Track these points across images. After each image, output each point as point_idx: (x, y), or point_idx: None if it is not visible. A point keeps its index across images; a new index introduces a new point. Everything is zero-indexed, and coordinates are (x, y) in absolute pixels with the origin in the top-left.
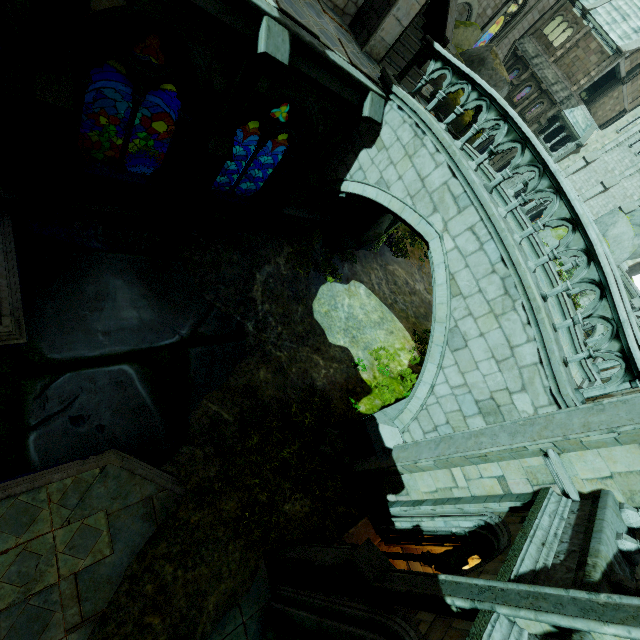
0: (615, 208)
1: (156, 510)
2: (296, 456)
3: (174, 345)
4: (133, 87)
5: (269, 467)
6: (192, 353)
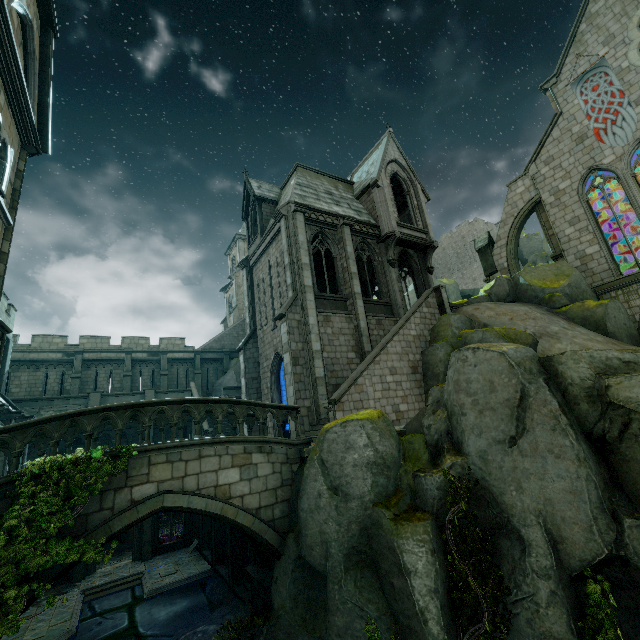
0: None
1: None
2: None
3: (138, 632)
4: None
5: None
6: None
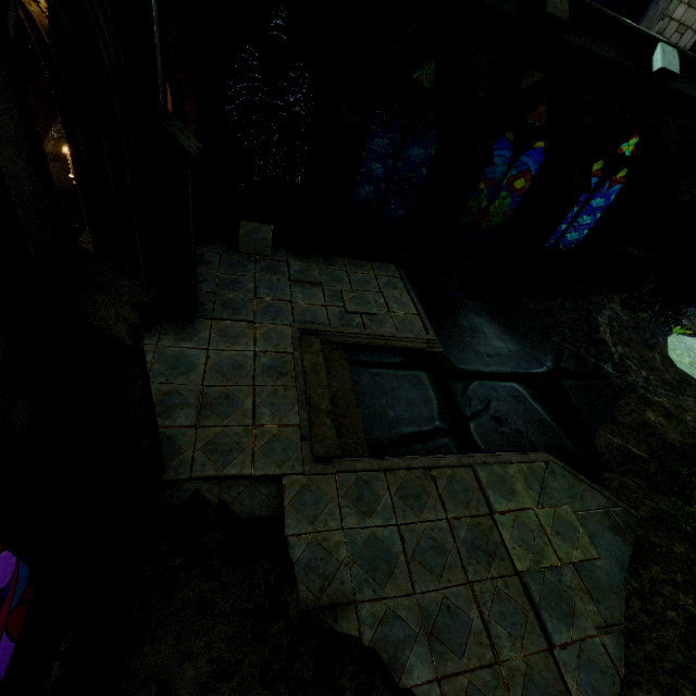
0: None
1: (620, 526)
2: None
3: (545, 374)
4: (514, 151)
5: None
6: (564, 384)
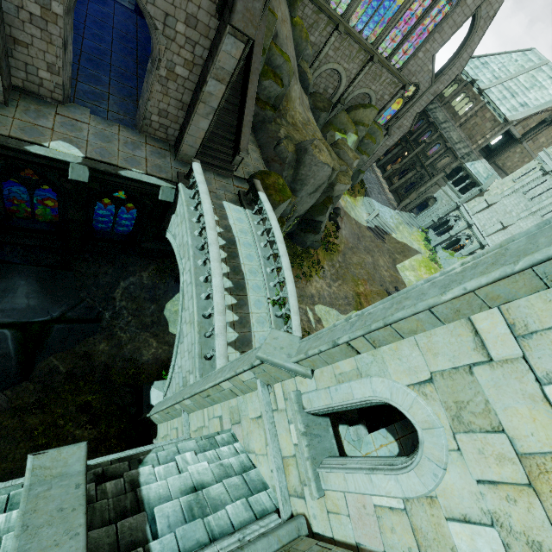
0: None
1: None
2: (101, 402)
3: (45, 321)
4: (26, 188)
5: (75, 404)
6: (56, 327)
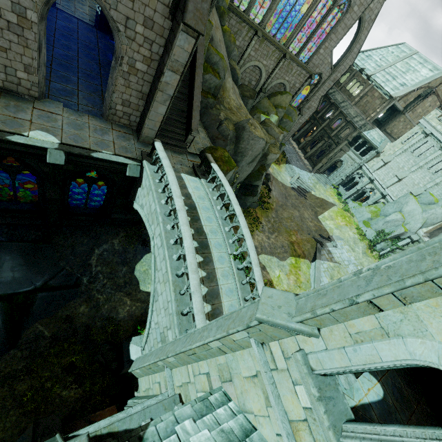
0: (408, 192)
1: None
2: (84, 361)
3: (29, 291)
4: (8, 174)
5: (60, 366)
6: (39, 296)
